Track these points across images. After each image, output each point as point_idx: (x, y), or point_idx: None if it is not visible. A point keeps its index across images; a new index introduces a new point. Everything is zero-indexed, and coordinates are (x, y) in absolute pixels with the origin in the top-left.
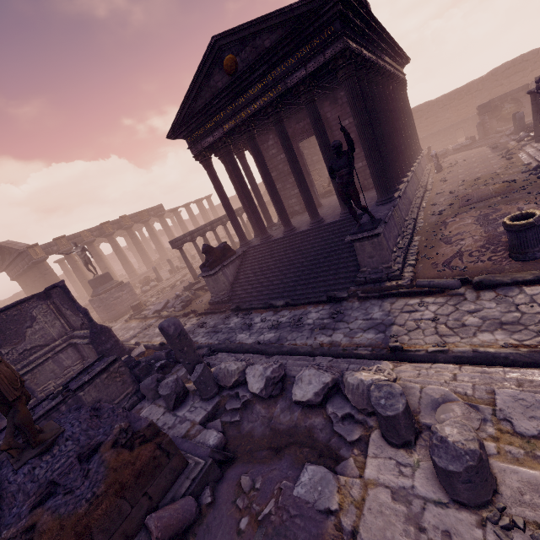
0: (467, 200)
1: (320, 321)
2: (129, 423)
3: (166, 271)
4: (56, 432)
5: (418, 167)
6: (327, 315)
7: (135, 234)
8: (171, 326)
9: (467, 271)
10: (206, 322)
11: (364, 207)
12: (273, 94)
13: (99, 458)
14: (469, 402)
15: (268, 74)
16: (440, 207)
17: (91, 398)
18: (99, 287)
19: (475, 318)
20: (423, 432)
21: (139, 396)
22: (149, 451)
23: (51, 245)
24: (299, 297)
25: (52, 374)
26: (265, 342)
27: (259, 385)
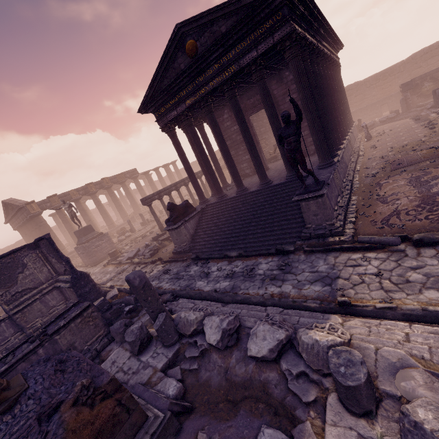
0: (397, 164)
1: (270, 272)
2: (92, 377)
3: (139, 223)
4: (19, 389)
5: (351, 136)
6: (276, 267)
7: (114, 193)
8: (137, 279)
9: (406, 228)
10: (170, 269)
11: (309, 171)
12: (228, 73)
13: (58, 419)
14: (428, 367)
15: (224, 56)
16: (373, 170)
17: (66, 341)
18: (82, 237)
19: (418, 274)
20: (383, 400)
21: (109, 338)
22: (109, 409)
23: (45, 202)
24: (250, 249)
25: (39, 312)
26: (221, 290)
27: (216, 336)
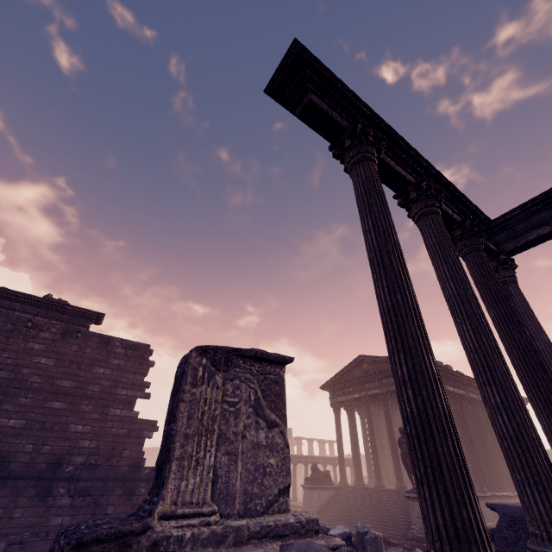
0: None
1: None
2: None
3: None
4: None
5: None
6: None
7: None
8: None
9: None
10: None
11: None
12: (385, 390)
13: None
14: None
15: (384, 379)
16: None
17: None
18: None
19: None
20: None
21: None
22: None
23: None
24: None
25: None
26: None
27: None
